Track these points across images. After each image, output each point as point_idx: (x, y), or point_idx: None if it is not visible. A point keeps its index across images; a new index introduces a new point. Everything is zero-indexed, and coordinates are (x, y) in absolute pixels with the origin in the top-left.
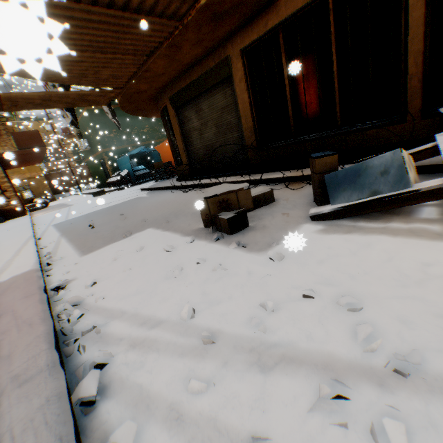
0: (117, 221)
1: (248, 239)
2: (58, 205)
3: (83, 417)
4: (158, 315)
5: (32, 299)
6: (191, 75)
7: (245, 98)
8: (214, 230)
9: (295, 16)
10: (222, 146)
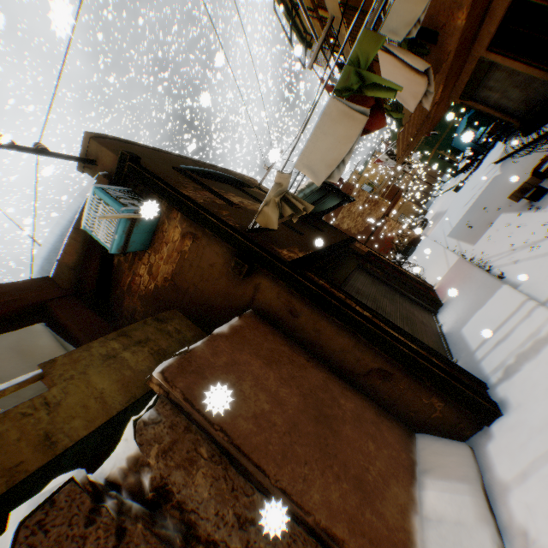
0: (482, 216)
1: (540, 203)
2: (434, 217)
3: (488, 273)
4: (501, 251)
5: (464, 264)
6: (461, 80)
7: (517, 66)
8: (528, 202)
9: (502, 20)
10: (534, 95)
